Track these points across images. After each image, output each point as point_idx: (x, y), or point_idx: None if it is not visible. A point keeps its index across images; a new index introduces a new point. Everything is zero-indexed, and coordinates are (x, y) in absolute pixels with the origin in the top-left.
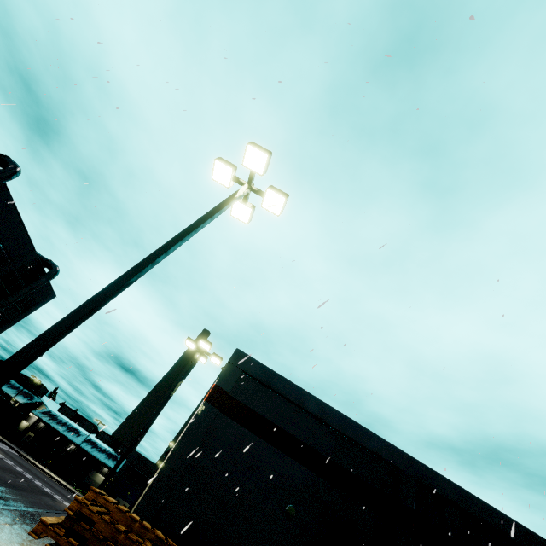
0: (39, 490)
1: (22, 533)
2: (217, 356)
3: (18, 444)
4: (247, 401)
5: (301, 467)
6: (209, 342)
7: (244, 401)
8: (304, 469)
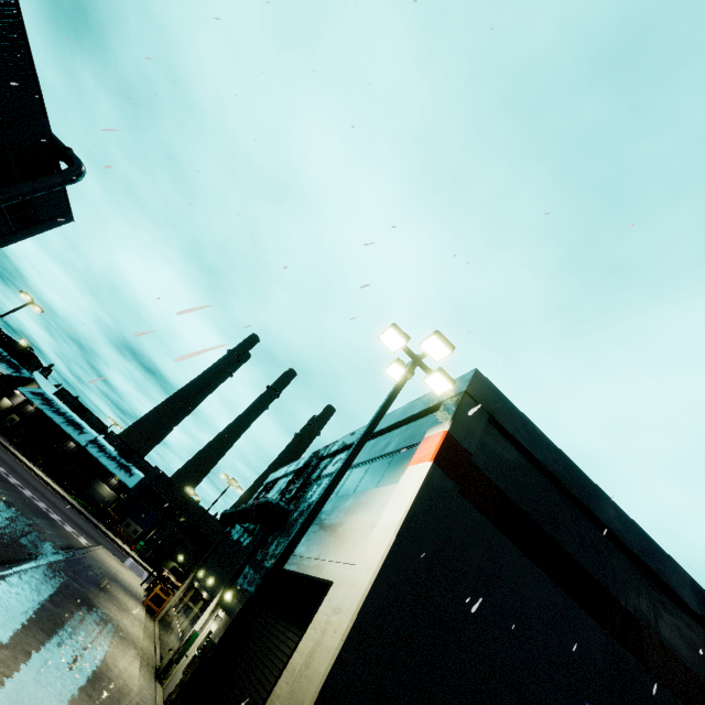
0: (31, 508)
1: (16, 657)
2: (447, 376)
3: None
4: (498, 477)
5: (593, 624)
6: (450, 344)
7: (493, 476)
8: (598, 628)
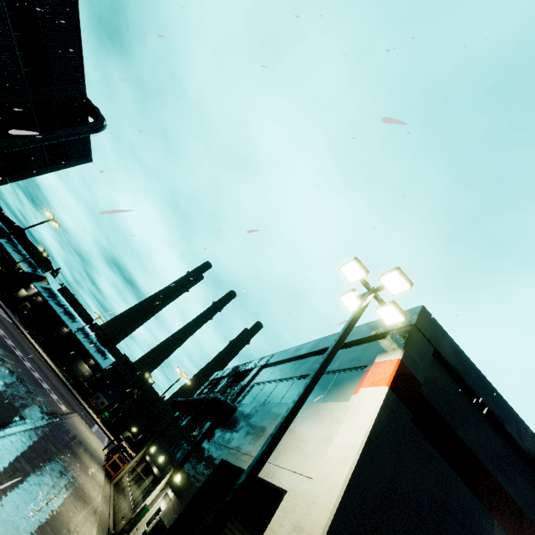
0: (28, 377)
1: None
2: (400, 308)
3: (13, 310)
4: (442, 407)
5: None
6: (409, 280)
7: (437, 406)
8: None
